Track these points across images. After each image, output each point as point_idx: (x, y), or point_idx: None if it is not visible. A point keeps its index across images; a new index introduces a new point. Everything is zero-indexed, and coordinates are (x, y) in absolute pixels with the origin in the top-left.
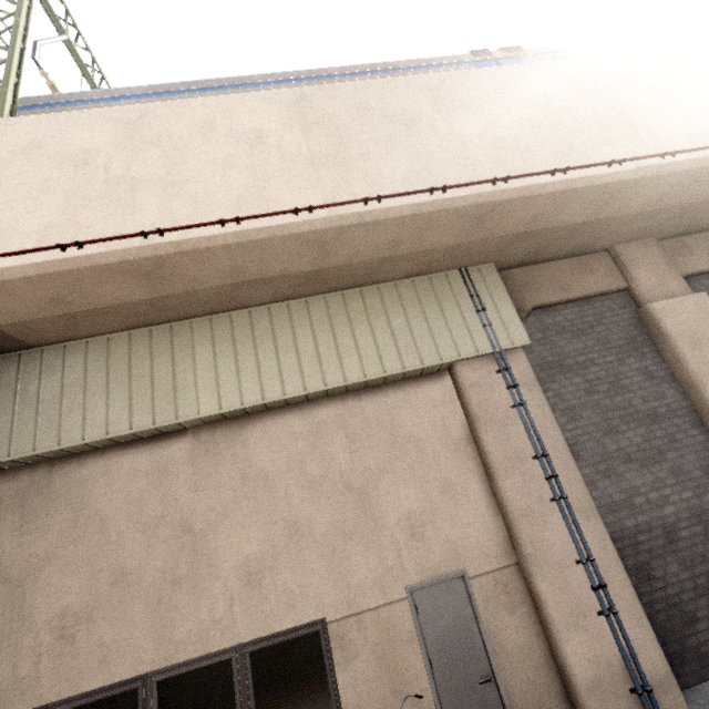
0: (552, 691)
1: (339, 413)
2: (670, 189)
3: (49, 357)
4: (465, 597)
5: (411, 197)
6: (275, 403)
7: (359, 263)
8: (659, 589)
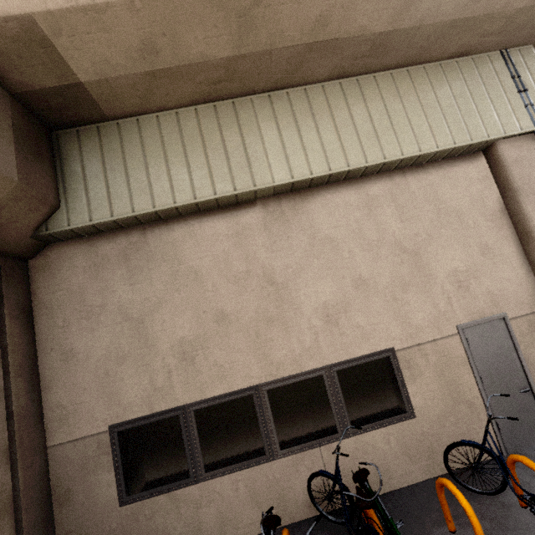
0: None
1: (388, 189)
2: None
3: (125, 129)
4: (506, 333)
5: None
6: (336, 176)
7: (428, 26)
8: None
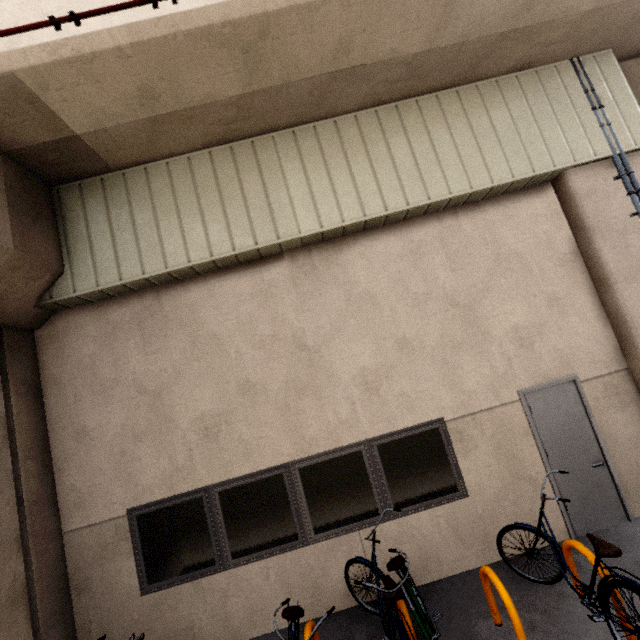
0: None
1: (437, 233)
2: None
3: (131, 180)
4: (577, 398)
5: None
6: (374, 222)
7: (474, 41)
8: None
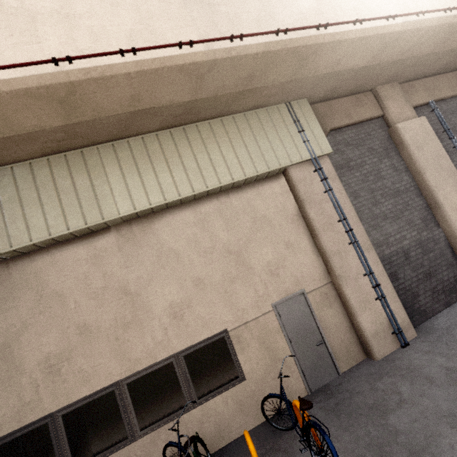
0: (352, 342)
1: (216, 207)
2: (416, 42)
3: None
4: (305, 304)
5: (263, 37)
6: (173, 203)
7: (223, 95)
8: (402, 284)
